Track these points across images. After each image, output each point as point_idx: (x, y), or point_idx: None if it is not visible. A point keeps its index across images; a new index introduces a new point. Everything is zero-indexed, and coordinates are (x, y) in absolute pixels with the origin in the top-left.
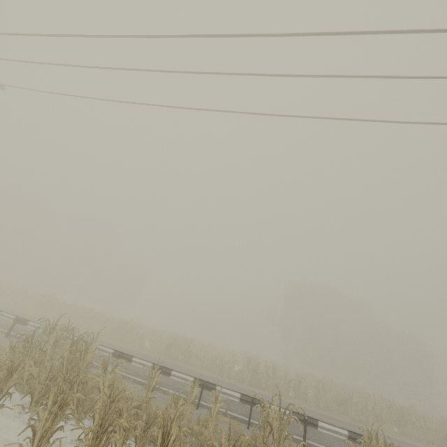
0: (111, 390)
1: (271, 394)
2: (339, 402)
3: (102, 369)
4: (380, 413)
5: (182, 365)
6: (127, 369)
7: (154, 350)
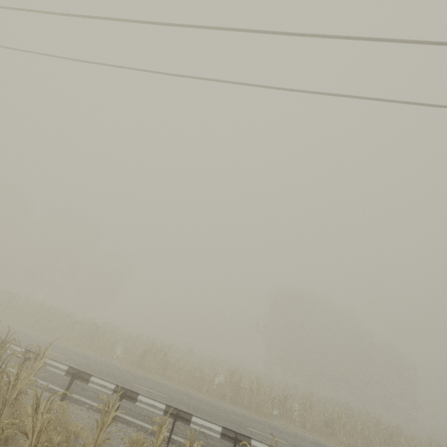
0: (35, 445)
1: (254, 415)
2: (326, 421)
3: (33, 406)
4: (368, 434)
5: (156, 379)
6: (84, 390)
7: (126, 359)
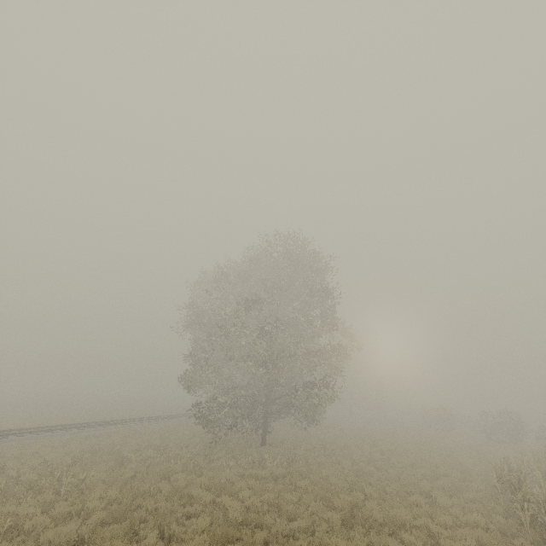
0: None
1: None
2: None
3: None
4: None
5: None
6: None
7: None
